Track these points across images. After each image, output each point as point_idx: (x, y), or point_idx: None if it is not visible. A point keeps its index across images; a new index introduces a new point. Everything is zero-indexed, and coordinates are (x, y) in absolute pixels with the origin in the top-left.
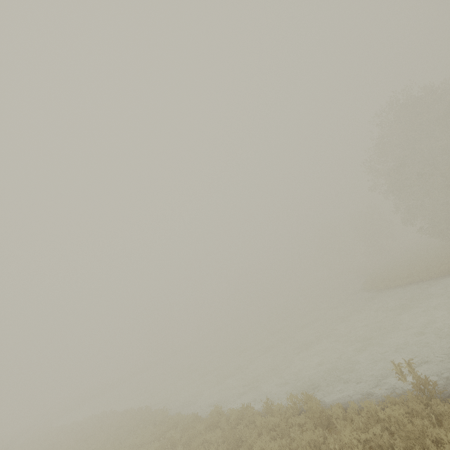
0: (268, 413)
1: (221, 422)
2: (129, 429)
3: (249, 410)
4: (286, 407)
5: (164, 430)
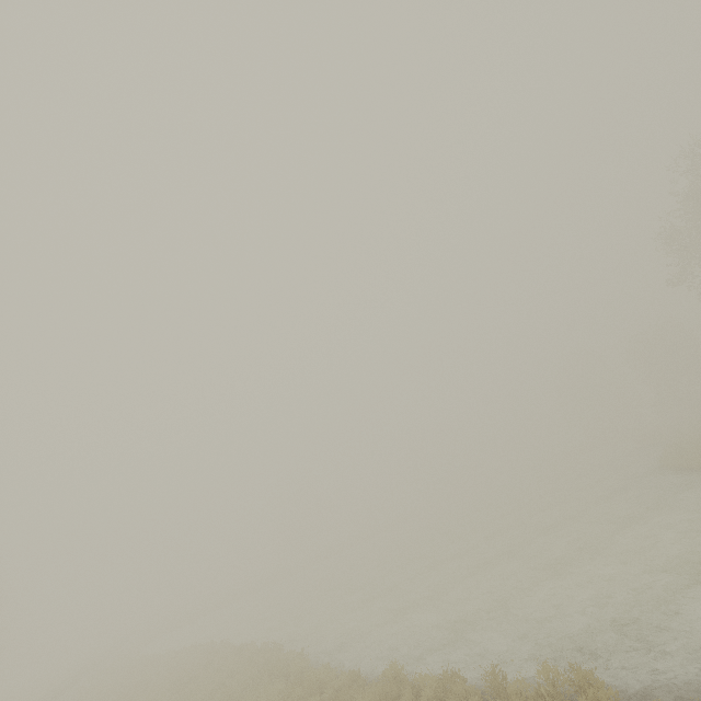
0: (497, 694)
1: (402, 699)
2: (246, 681)
3: (459, 683)
4: (535, 689)
5: (302, 694)
